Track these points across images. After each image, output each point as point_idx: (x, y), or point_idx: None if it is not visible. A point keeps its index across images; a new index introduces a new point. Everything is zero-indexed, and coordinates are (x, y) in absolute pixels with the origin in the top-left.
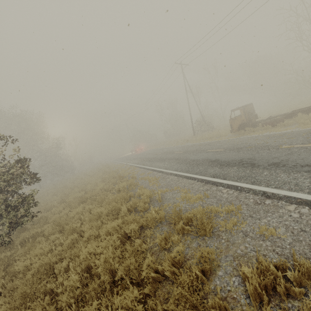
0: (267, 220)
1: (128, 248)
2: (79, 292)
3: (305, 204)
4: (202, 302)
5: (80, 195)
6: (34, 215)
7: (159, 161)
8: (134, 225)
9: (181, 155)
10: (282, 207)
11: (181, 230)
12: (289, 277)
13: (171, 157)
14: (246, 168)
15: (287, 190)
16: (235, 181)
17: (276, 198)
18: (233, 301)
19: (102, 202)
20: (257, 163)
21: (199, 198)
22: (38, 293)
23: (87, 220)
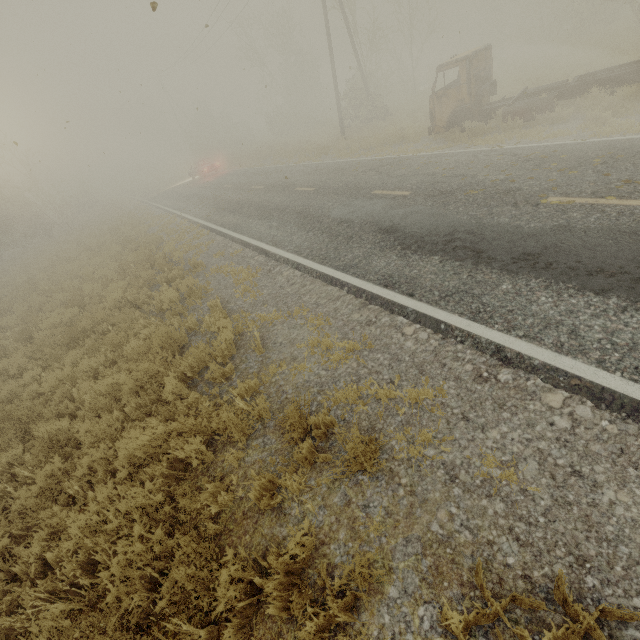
0: (501, 433)
1: (177, 535)
2: None
3: (588, 394)
4: None
5: (69, 317)
6: None
7: (259, 214)
8: (196, 442)
9: (312, 200)
10: (534, 396)
11: (309, 456)
12: None
13: (286, 204)
14: (462, 264)
15: (551, 348)
16: (434, 305)
17: (524, 366)
18: None
19: (122, 345)
20: (488, 249)
21: (351, 351)
22: None
23: (86, 405)
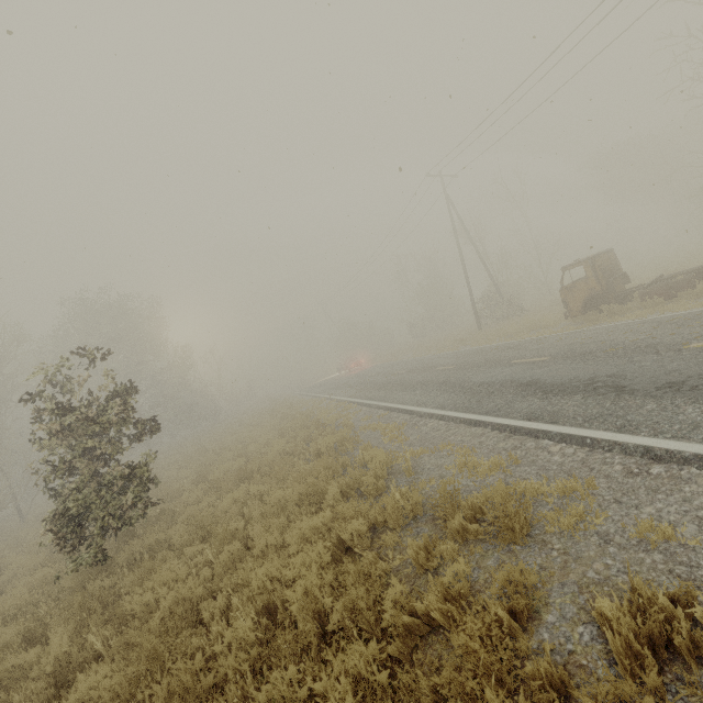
0: (656, 508)
1: (349, 566)
2: (256, 652)
3: None
4: (511, 666)
5: (237, 465)
6: (150, 506)
7: (402, 388)
8: (358, 523)
9: (452, 373)
10: (689, 481)
11: (461, 531)
12: (701, 620)
13: (428, 379)
14: (604, 397)
15: (701, 442)
16: (578, 426)
17: (675, 460)
18: (579, 672)
19: (284, 479)
20: (630, 384)
21: (497, 467)
22: (178, 652)
23: (256, 515)
